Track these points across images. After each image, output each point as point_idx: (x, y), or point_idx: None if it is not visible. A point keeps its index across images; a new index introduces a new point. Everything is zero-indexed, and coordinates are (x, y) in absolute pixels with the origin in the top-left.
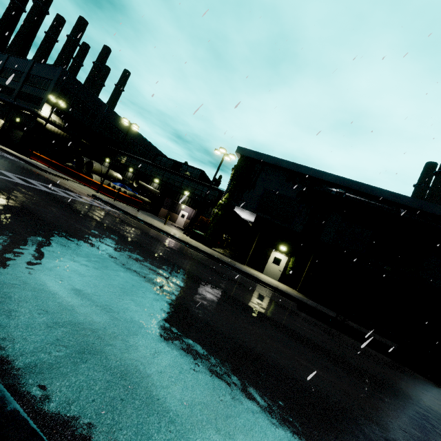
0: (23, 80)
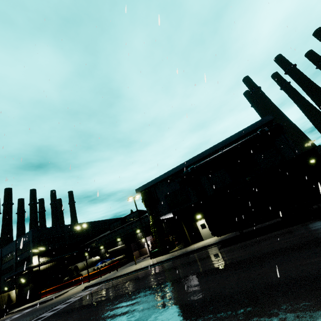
0: (15, 255)
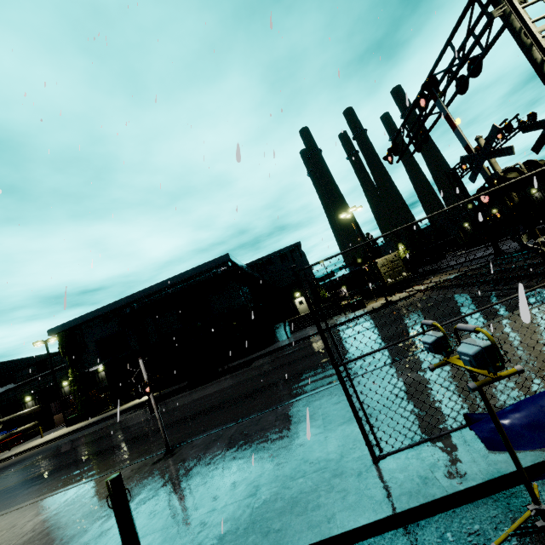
0: None
